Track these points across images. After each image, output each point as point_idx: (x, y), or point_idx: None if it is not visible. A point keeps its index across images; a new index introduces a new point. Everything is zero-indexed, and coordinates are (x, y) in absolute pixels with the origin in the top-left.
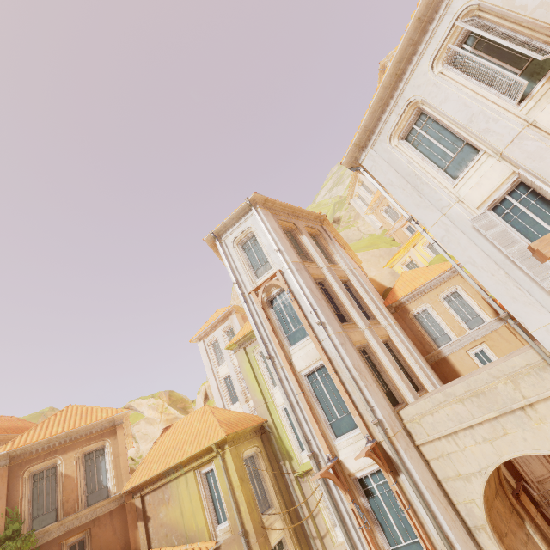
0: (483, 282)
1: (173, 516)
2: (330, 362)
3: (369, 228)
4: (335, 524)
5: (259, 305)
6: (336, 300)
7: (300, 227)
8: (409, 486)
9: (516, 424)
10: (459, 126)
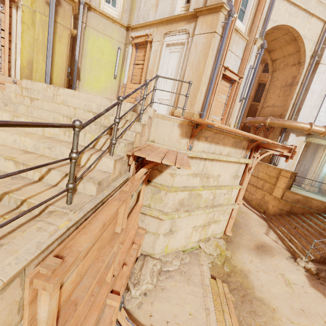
0: None
1: None
2: None
3: None
4: (105, 1)
5: None
6: None
7: None
8: None
9: (303, 18)
10: None
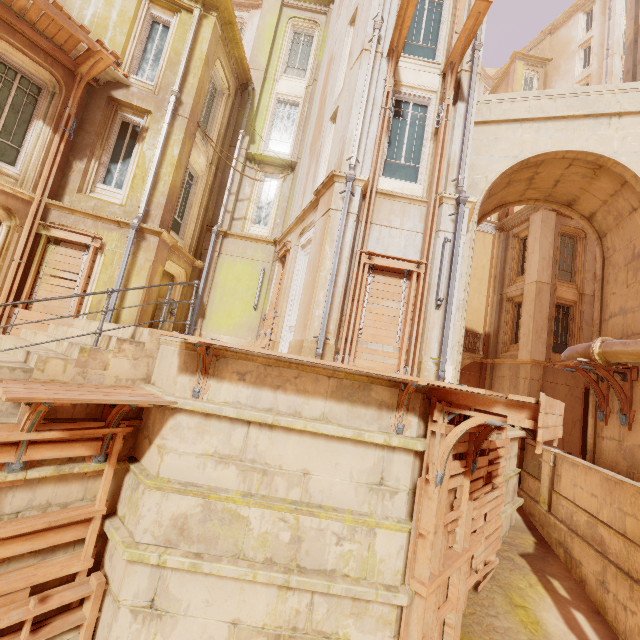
0: None
1: (71, 2)
2: None
3: None
4: (254, 223)
5: None
6: None
7: None
8: (460, 114)
9: (591, 128)
10: None
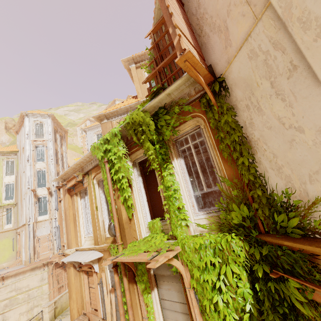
0: None
1: None
2: (49, 169)
3: (78, 142)
4: (6, 224)
5: (33, 145)
6: (57, 157)
7: (58, 131)
8: (53, 199)
9: None
10: None
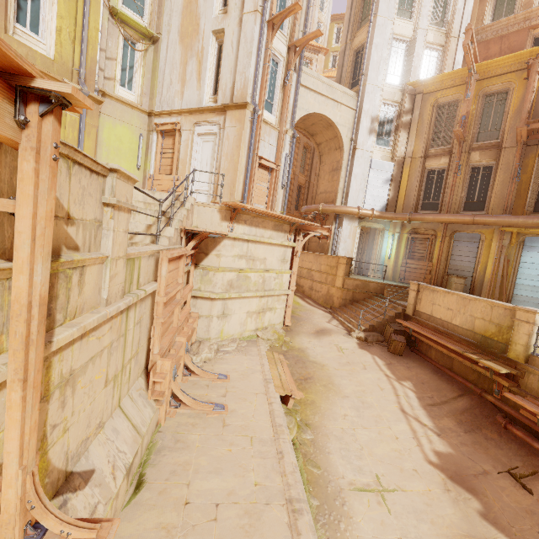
0: (372, 55)
1: None
2: None
3: None
4: (120, 85)
5: None
6: None
7: None
8: (294, 80)
9: (332, 106)
10: (420, 3)
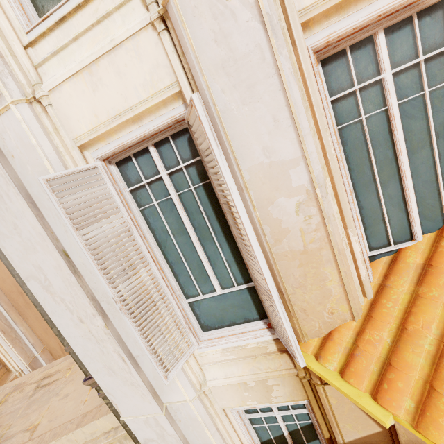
0: (62, 326)
1: None
2: None
3: None
4: None
5: None
6: None
7: None
8: None
9: None
10: None
